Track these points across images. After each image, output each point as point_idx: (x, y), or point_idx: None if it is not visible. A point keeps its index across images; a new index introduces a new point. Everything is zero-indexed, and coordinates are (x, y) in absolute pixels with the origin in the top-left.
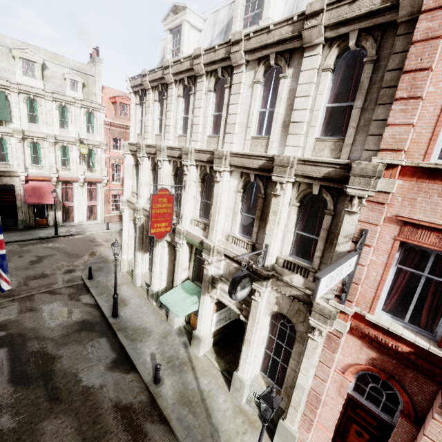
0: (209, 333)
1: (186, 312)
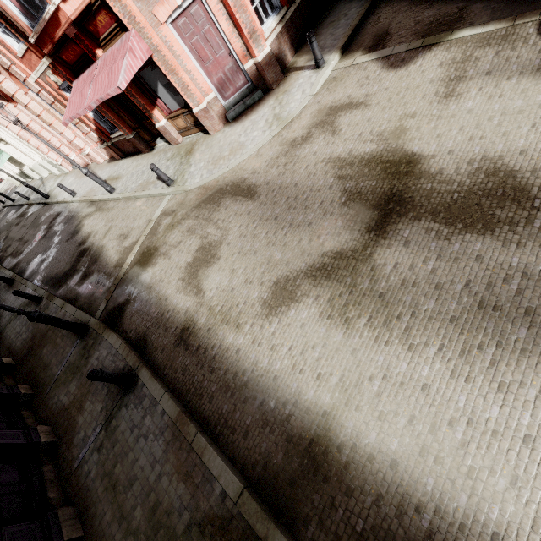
0: (35, 163)
1: (2, 162)
